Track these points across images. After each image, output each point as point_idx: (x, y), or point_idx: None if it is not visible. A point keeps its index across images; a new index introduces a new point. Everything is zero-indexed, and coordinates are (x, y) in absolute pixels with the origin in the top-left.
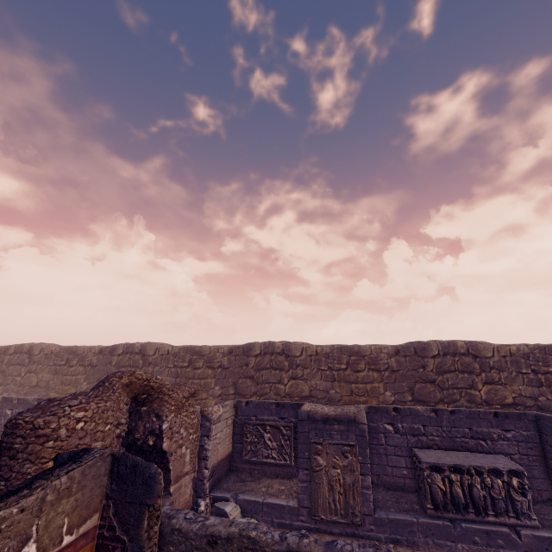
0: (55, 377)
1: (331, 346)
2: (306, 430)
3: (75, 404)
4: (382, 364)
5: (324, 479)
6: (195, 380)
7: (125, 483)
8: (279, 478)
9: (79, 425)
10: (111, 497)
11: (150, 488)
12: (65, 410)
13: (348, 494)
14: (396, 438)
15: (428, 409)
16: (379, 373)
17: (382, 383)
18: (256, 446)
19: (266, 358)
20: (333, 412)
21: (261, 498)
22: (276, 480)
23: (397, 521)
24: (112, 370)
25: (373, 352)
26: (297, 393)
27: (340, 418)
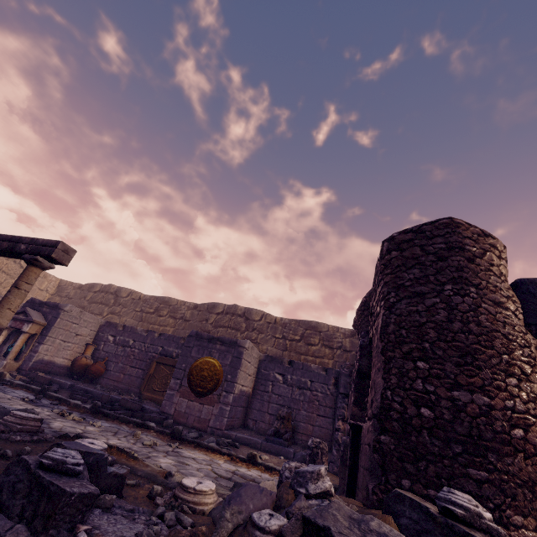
0: (139, 324)
1: None
2: None
3: None
4: None
5: None
6: (308, 357)
7: None
8: None
9: None
10: None
11: None
12: None
13: None
14: None
15: None
16: None
17: None
18: None
19: None
20: None
21: None
22: None
23: None
24: (208, 327)
25: None
26: None
27: None
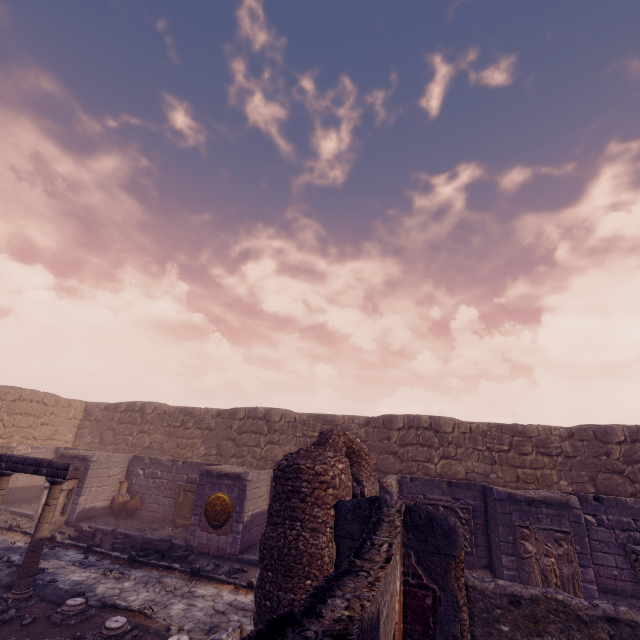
0: (169, 439)
1: (487, 423)
2: (507, 512)
3: (331, 455)
4: (554, 448)
5: (535, 567)
6: None
7: (422, 533)
8: None
9: (342, 477)
10: (409, 546)
11: (452, 540)
12: (330, 461)
13: (567, 587)
14: (600, 532)
15: (637, 500)
16: (550, 457)
17: (555, 470)
18: None
19: (411, 432)
20: (529, 495)
21: None
22: None
23: None
24: (233, 435)
25: (542, 433)
26: (450, 475)
27: (548, 501)
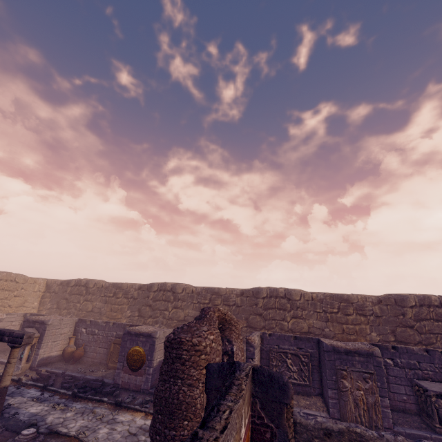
0: (105, 305)
1: (323, 293)
2: (332, 359)
3: (206, 329)
4: (368, 310)
5: (350, 397)
6: None
7: (265, 387)
8: (300, 395)
9: (212, 345)
10: (256, 396)
11: (285, 392)
12: (204, 334)
13: (370, 411)
14: (395, 370)
15: (421, 349)
16: (365, 317)
17: (368, 325)
18: (280, 368)
19: (271, 300)
20: (348, 346)
21: (298, 409)
22: (299, 396)
23: (413, 435)
24: (150, 302)
25: (360, 300)
26: (298, 329)
27: (360, 352)
